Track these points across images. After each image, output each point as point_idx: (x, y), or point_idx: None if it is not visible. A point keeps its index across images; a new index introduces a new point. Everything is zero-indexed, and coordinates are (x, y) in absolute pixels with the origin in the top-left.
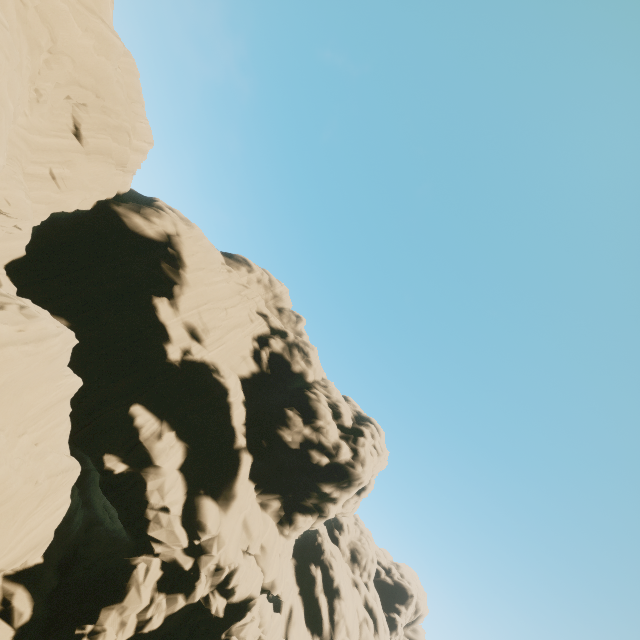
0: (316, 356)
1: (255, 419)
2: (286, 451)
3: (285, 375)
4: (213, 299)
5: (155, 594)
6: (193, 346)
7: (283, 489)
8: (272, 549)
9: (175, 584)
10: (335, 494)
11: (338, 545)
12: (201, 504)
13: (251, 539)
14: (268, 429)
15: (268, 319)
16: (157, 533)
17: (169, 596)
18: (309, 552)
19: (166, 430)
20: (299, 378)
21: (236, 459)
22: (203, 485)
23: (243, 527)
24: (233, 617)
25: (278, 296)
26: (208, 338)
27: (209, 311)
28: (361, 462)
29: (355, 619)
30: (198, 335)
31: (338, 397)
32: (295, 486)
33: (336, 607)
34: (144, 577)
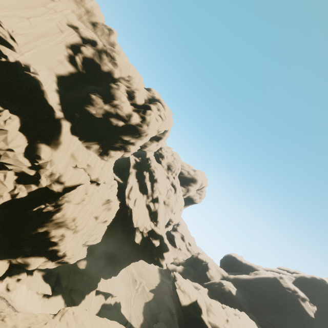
0: (122, 60)
1: (68, 101)
2: (95, 119)
3: (98, 74)
4: (6, 7)
5: (16, 185)
6: (2, 50)
7: (99, 139)
8: (94, 166)
9: (28, 181)
10: (132, 141)
11: (161, 164)
12: (38, 147)
13: (77, 162)
14: (79, 107)
15: (78, 30)
16: (6, 161)
17: (26, 185)
18: (144, 167)
19: (0, 109)
20: (109, 76)
21: (59, 124)
22: (40, 138)
23: (71, 157)
24: (69, 191)
25: (90, 11)
26: (13, 43)
27: (5, 18)
28: (147, 124)
29: (165, 189)
30: (3, 41)
31: (138, 87)
32: (106, 138)
33: (154, 185)
34: (4, 179)
